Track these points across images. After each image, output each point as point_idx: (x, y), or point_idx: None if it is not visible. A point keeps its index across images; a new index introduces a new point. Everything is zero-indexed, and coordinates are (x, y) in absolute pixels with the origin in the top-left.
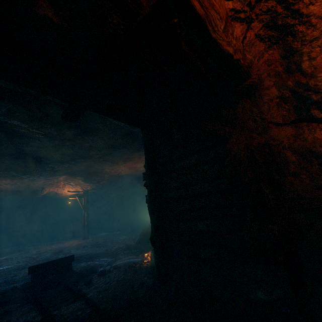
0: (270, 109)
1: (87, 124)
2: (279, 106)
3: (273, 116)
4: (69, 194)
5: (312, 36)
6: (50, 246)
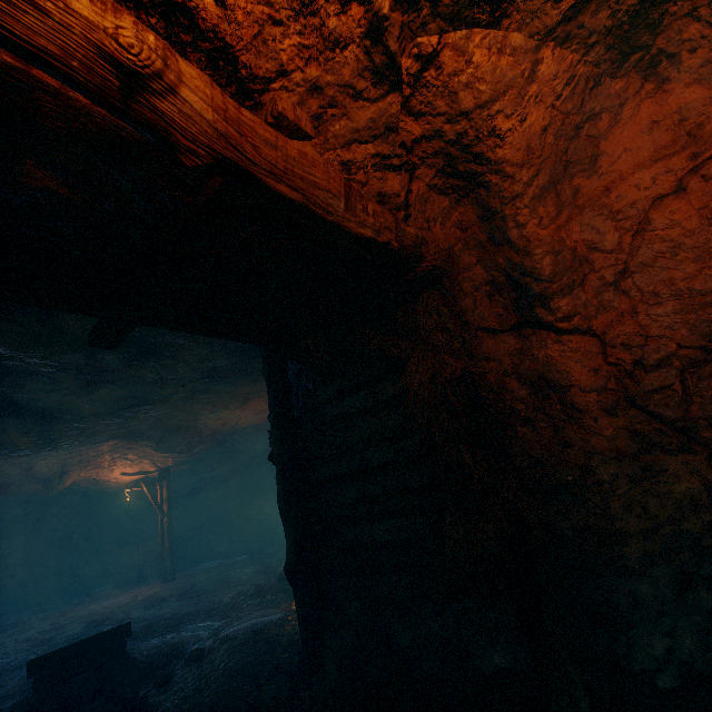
0: (477, 304)
1: (149, 338)
2: (492, 298)
3: (484, 318)
4: (126, 480)
5: (512, 192)
6: (84, 608)
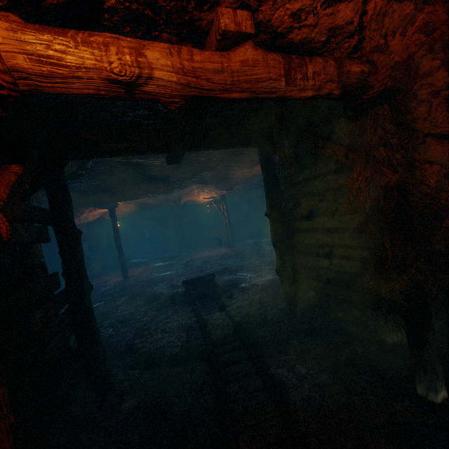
0: (431, 111)
1: None
2: None
3: (436, 124)
4: (206, 201)
5: None
6: (200, 254)
